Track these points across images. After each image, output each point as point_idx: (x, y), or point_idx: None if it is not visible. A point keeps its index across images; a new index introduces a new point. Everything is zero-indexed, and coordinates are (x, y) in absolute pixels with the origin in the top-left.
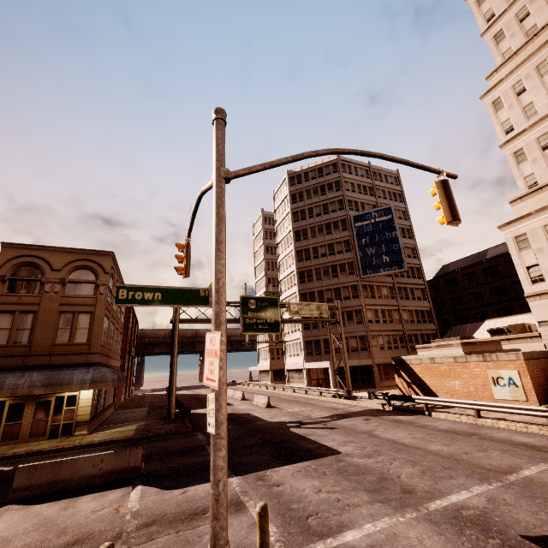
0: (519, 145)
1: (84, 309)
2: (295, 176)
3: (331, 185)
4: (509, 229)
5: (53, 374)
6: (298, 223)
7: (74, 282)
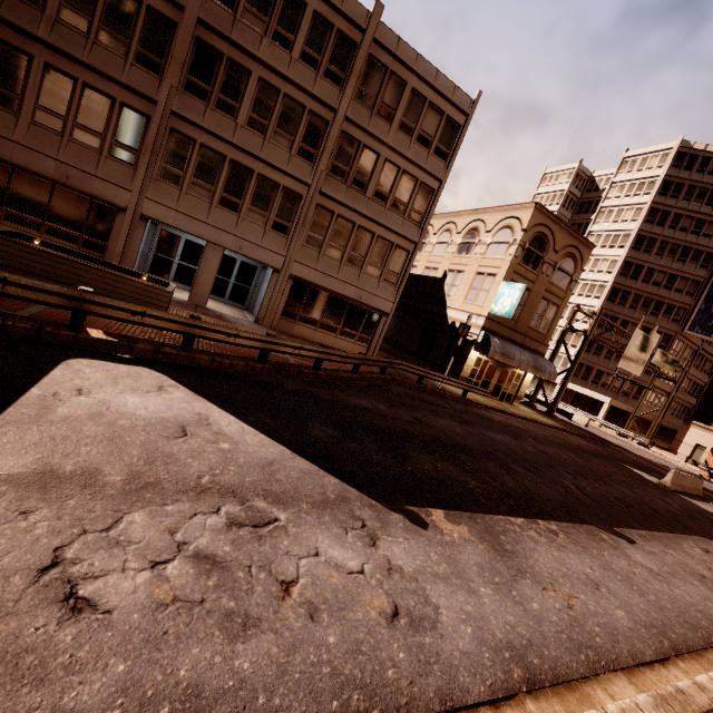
0: None
1: (555, 301)
2: (688, 155)
3: None
4: None
5: (535, 358)
6: (650, 227)
7: (560, 269)
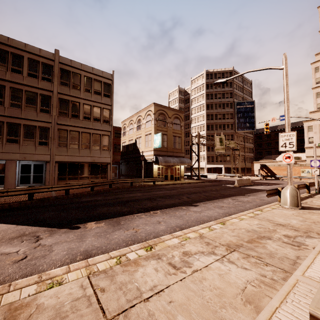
0: (319, 90)
1: (178, 135)
2: (209, 74)
3: (228, 84)
4: (307, 123)
5: (179, 159)
6: (209, 100)
7: (175, 123)
